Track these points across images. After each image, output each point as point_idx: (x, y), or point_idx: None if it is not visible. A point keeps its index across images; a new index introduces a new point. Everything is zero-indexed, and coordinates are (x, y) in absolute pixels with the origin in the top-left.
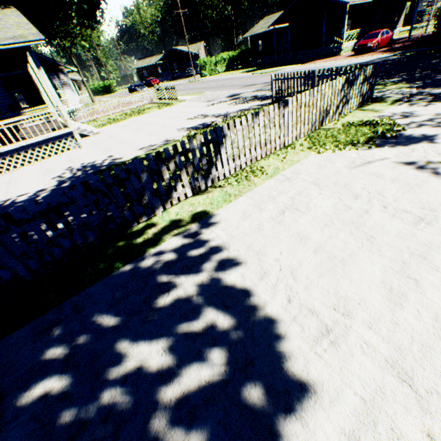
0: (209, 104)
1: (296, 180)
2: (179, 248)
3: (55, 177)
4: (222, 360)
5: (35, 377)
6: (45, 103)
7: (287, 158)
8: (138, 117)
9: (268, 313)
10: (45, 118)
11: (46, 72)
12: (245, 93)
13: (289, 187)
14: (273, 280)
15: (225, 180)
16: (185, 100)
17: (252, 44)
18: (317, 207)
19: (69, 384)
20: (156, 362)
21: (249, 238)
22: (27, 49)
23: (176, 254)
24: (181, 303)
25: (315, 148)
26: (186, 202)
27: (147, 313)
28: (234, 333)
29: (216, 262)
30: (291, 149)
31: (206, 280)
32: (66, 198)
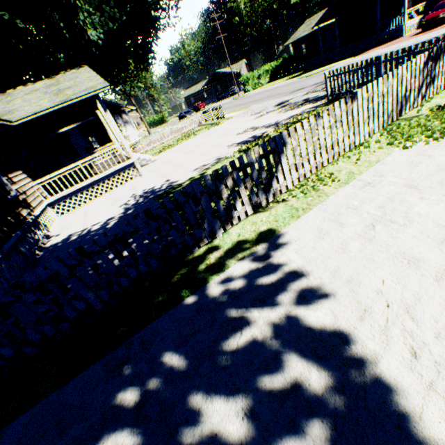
0: (256, 116)
1: (381, 184)
2: (246, 275)
3: (121, 205)
4: (327, 440)
5: (107, 427)
6: (112, 141)
7: (361, 159)
8: (189, 140)
9: (384, 373)
10: (112, 153)
11: (112, 115)
12: (294, 98)
13: (373, 193)
14: (380, 321)
15: (288, 193)
16: (232, 117)
17: (295, 49)
18: (422, 217)
19: (141, 442)
20: (236, 428)
21: (331, 262)
22: (96, 97)
23: (243, 283)
24: (258, 347)
25: (399, 142)
26: (247, 221)
27: (219, 358)
28: (337, 399)
29: (294, 294)
30: (365, 148)
31: (285, 318)
32: (130, 228)
